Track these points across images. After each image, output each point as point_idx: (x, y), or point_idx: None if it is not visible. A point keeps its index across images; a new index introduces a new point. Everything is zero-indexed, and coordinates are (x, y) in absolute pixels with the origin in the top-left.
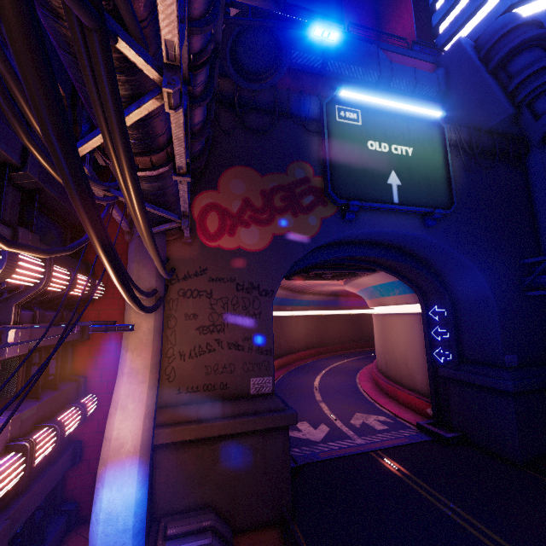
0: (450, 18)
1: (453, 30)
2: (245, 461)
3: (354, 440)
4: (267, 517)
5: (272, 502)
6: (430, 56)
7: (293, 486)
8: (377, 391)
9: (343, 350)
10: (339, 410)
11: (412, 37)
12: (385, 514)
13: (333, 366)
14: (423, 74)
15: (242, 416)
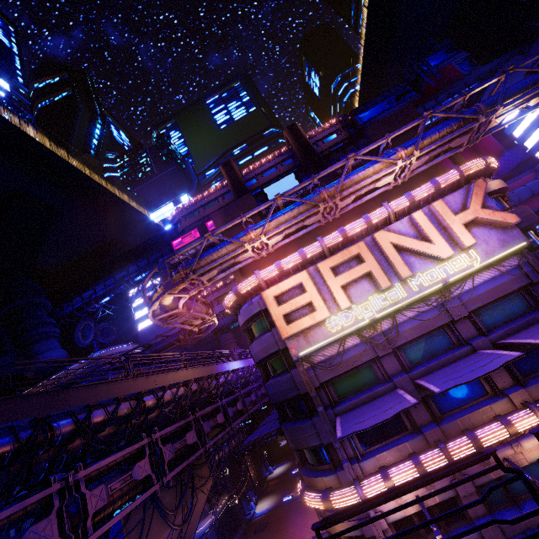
0: (517, 130)
1: (525, 138)
2: None
3: None
4: None
5: None
6: (528, 171)
7: None
8: None
9: None
10: None
11: (497, 145)
12: None
13: None
14: (533, 185)
15: None
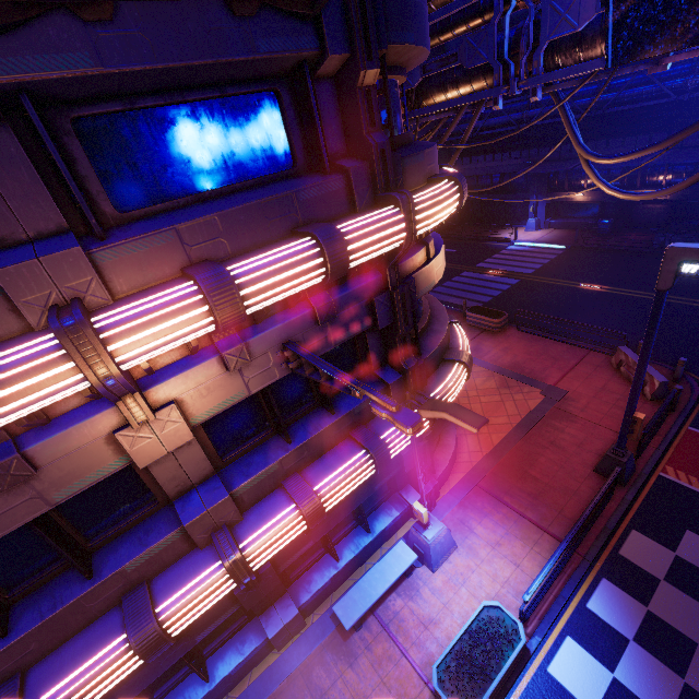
0: None
1: None
2: None
3: None
4: None
5: None
6: None
7: None
8: None
9: None
10: None
11: None
12: None
13: None
14: None
15: None
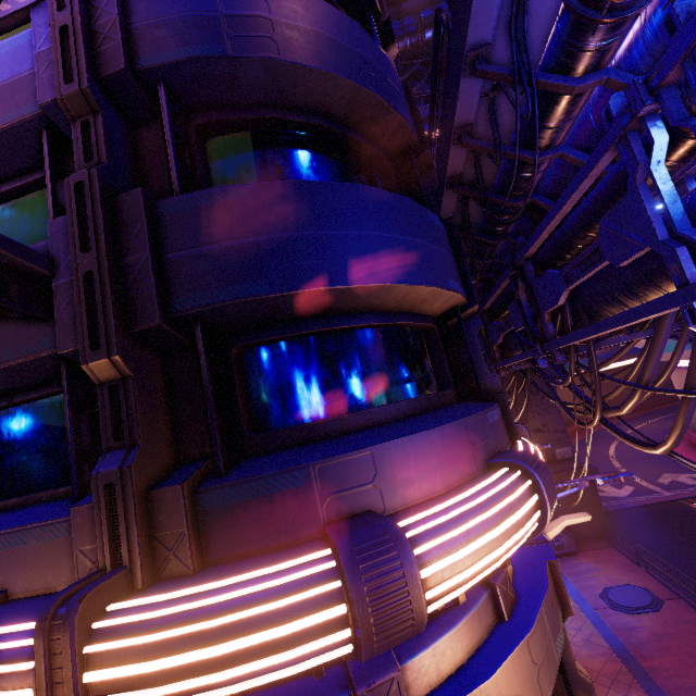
0: None
1: None
2: (567, 499)
3: (662, 494)
4: (592, 532)
5: (594, 523)
6: None
7: (608, 522)
8: (692, 451)
9: (642, 409)
10: (644, 473)
11: None
12: (690, 531)
13: (629, 431)
14: None
15: (557, 473)
